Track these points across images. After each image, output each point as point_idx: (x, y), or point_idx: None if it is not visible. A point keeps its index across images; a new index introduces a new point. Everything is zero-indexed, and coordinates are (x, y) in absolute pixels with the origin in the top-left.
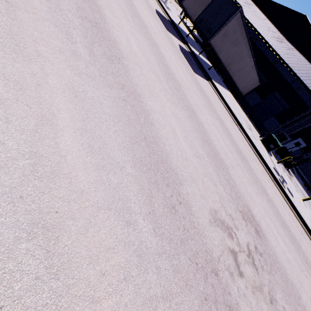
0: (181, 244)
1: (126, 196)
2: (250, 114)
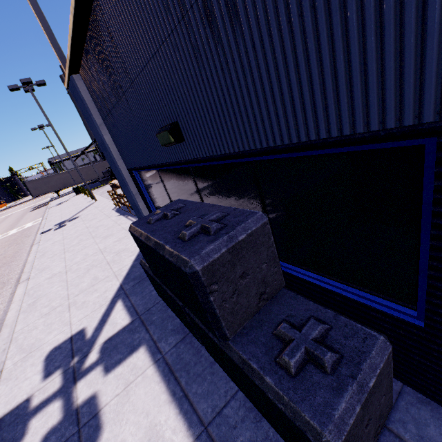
0: None
1: None
2: None
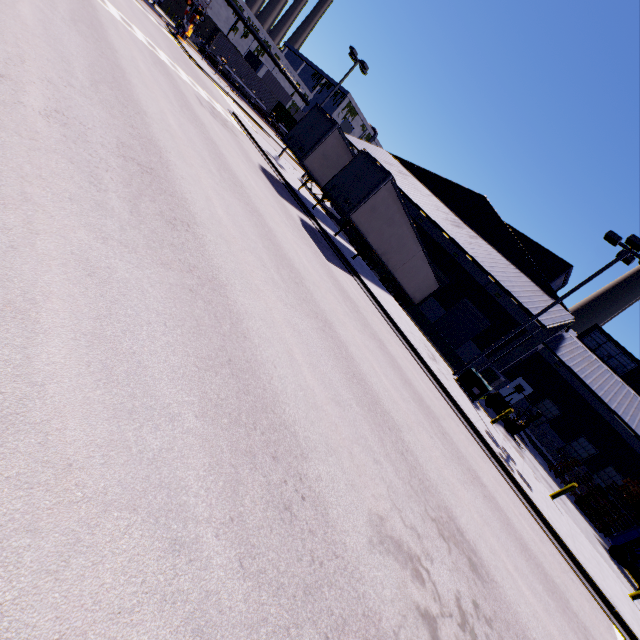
0: (305, 597)
1: (177, 479)
2: (432, 336)
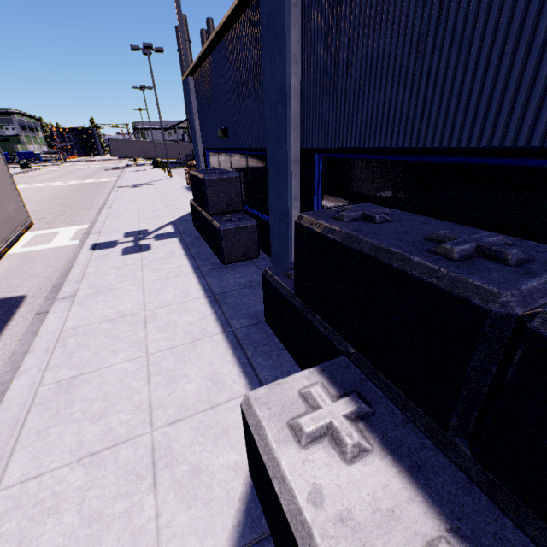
0: None
1: None
2: None
